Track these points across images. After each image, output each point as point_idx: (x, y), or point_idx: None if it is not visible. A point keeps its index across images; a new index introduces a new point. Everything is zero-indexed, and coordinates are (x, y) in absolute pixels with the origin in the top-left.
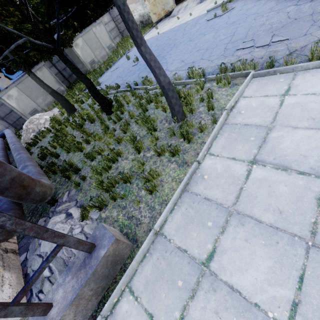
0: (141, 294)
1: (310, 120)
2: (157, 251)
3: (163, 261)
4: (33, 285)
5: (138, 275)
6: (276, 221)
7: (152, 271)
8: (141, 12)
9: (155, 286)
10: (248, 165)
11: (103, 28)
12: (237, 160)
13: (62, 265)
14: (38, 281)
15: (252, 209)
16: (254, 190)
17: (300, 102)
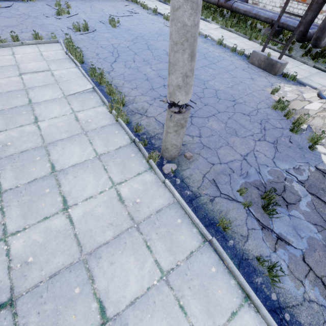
0: (8, 127)
1: (33, 60)
2: None
3: (8, 115)
4: None
5: None
6: (45, 83)
7: (5, 120)
8: None
9: (13, 121)
10: (19, 77)
11: None
12: (12, 77)
13: None
14: None
15: (34, 85)
16: (29, 81)
17: (23, 56)
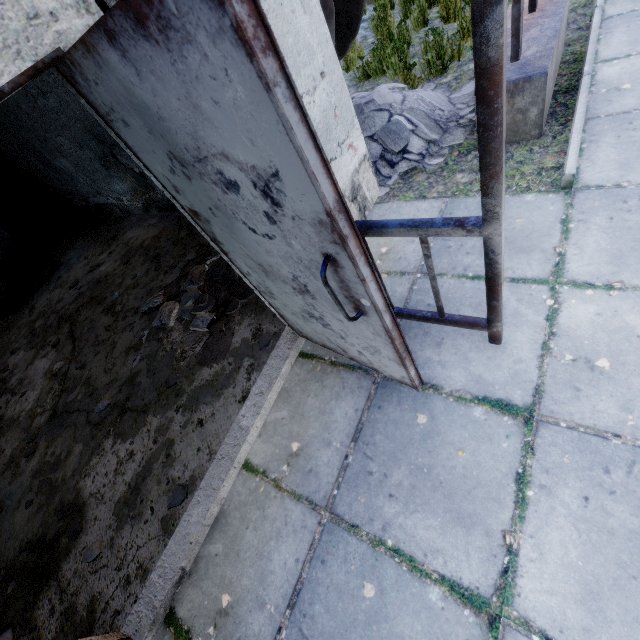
0: (633, 50)
1: None
2: (618, 26)
3: None
4: (394, 137)
5: (606, 50)
6: None
7: (630, 35)
8: None
9: None
10: None
11: None
12: None
13: (426, 119)
14: (402, 129)
15: None
16: None
17: None
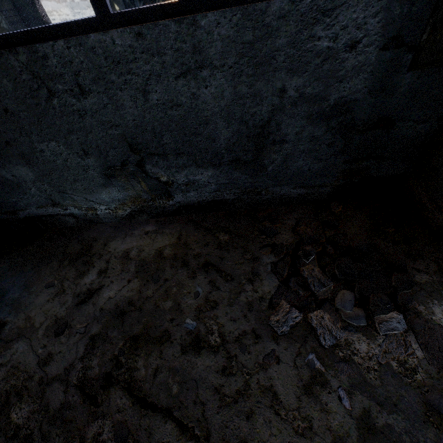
0: None
1: None
2: None
3: None
4: None
5: None
6: None
7: None
8: (69, 18)
9: None
10: None
11: None
12: None
13: None
14: None
15: None
16: None
17: None
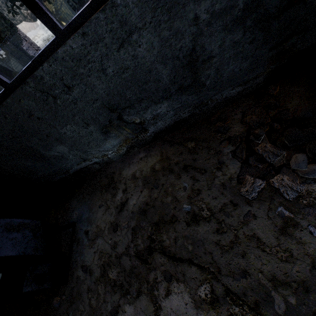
0: None
1: None
2: None
3: None
4: None
5: None
6: None
7: None
8: (44, 36)
9: None
10: None
11: (10, 57)
12: None
13: None
14: None
15: None
16: None
17: None
